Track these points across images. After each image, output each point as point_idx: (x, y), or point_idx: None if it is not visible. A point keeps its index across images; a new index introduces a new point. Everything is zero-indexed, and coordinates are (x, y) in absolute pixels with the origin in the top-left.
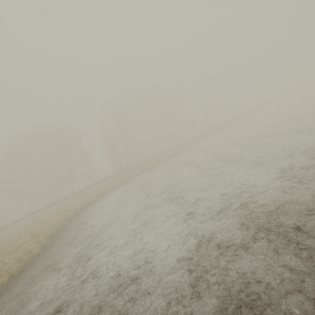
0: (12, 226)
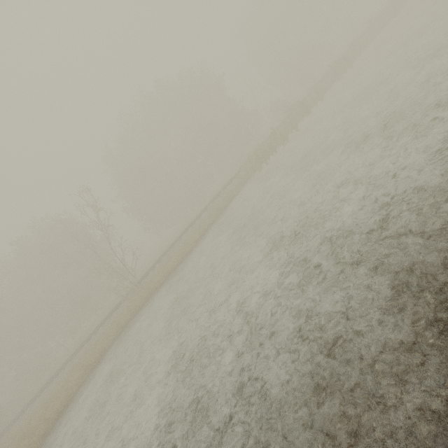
0: (26, 413)
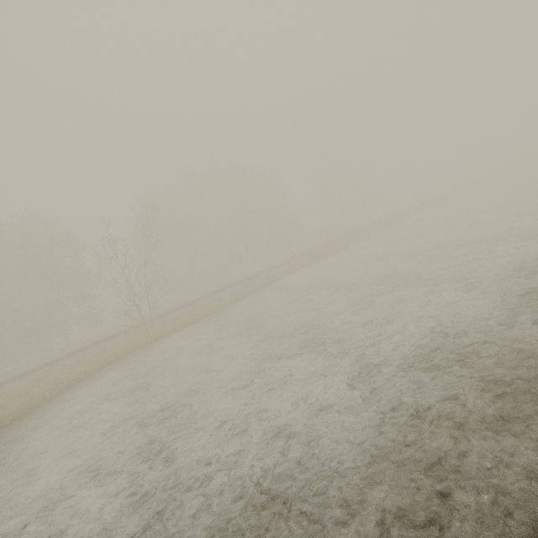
0: None
